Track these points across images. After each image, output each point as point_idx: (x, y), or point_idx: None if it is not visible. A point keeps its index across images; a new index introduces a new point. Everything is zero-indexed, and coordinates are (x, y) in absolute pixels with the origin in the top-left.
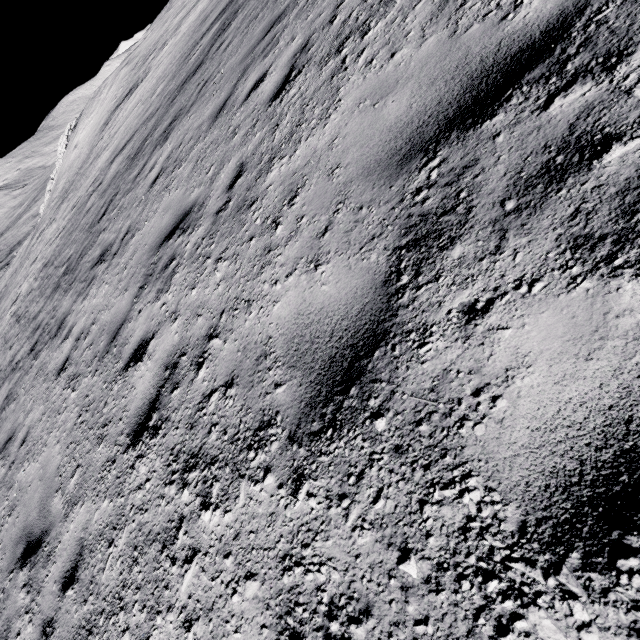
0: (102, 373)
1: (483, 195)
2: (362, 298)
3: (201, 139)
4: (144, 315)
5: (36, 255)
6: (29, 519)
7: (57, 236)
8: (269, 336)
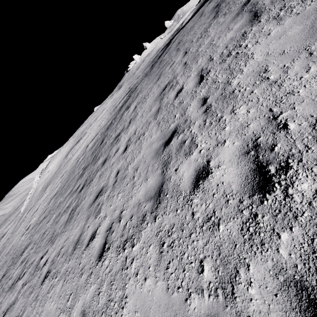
0: (161, 113)
1: (257, 0)
2: (248, 17)
3: (154, 86)
4: (171, 93)
5: (35, 210)
6: (157, 147)
7: (56, 187)
8: (230, 38)
